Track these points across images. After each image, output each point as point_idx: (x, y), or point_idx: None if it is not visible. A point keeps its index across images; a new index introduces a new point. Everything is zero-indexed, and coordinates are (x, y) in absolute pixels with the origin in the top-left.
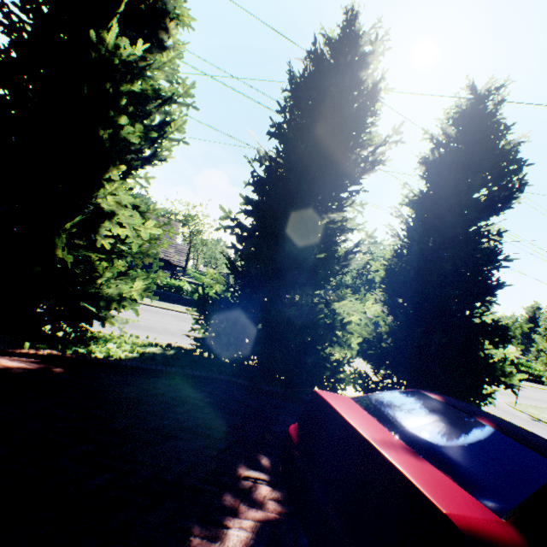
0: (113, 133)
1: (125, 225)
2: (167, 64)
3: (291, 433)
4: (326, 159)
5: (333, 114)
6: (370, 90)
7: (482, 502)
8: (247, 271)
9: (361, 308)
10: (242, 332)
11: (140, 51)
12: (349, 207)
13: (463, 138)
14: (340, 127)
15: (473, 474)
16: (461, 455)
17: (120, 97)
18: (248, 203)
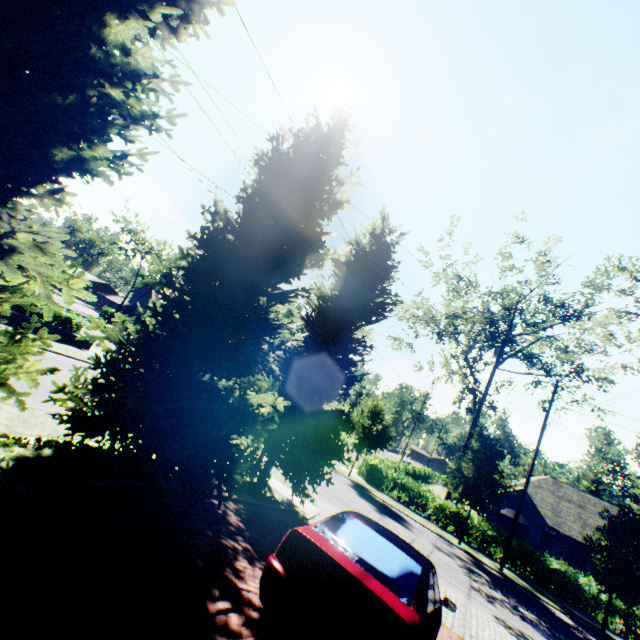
0: (74, 157)
1: (33, 274)
2: (165, 81)
3: (278, 568)
4: (288, 255)
5: (312, 226)
6: (336, 203)
7: (403, 600)
8: (158, 337)
9: (273, 402)
10: (154, 424)
11: (147, 61)
12: (290, 304)
13: (372, 261)
14: (313, 240)
15: (397, 583)
16: (389, 571)
17: (111, 123)
18: (190, 266)
